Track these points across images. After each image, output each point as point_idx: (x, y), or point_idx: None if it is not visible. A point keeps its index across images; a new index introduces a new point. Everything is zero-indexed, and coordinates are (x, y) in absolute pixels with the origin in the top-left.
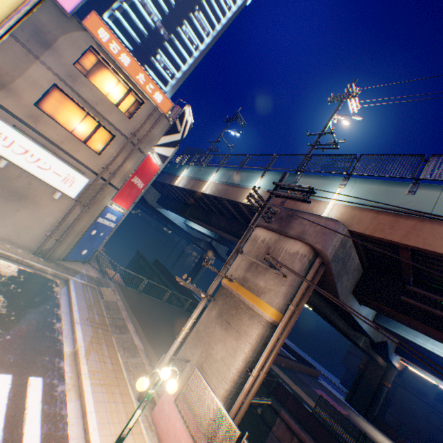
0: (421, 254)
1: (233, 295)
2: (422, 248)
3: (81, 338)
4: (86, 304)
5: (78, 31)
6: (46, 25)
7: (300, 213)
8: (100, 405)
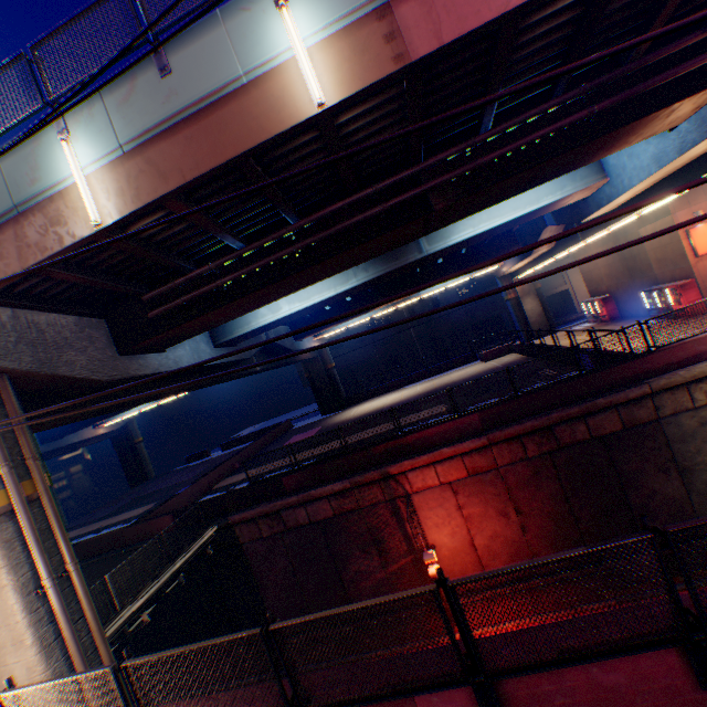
0: (79, 261)
1: None
2: (47, 259)
3: None
4: None
5: None
6: None
7: None
8: None
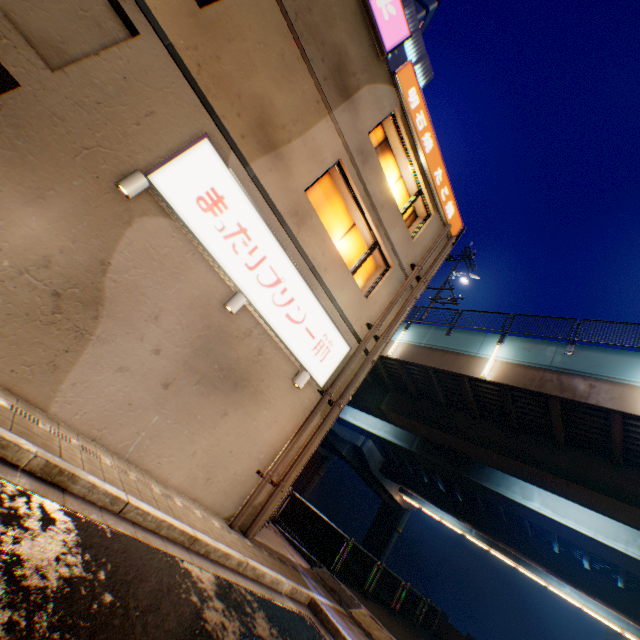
0: None
1: None
2: None
3: None
4: None
5: (384, 83)
6: (350, 61)
7: None
8: None
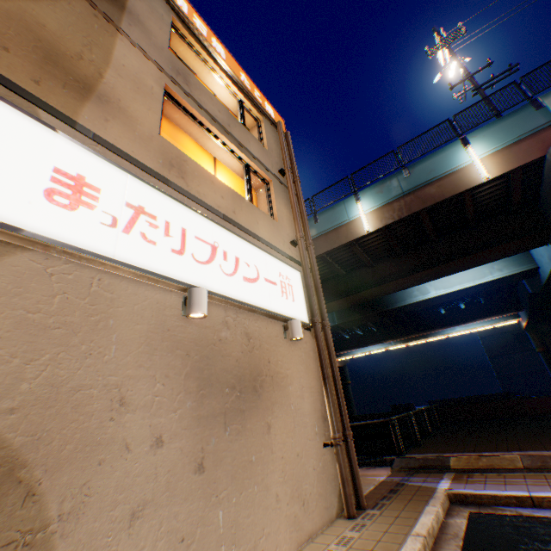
0: None
1: None
2: None
3: None
4: None
5: None
6: None
7: None
8: None
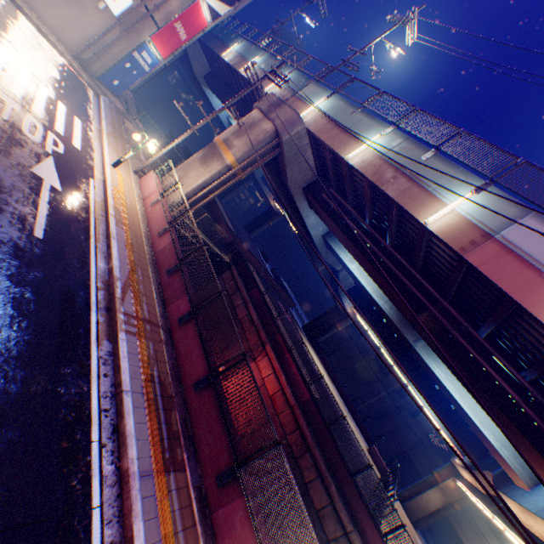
0: (335, 158)
1: (216, 148)
2: (329, 147)
3: (105, 127)
4: (111, 117)
5: None
6: None
7: (285, 105)
8: (112, 154)
